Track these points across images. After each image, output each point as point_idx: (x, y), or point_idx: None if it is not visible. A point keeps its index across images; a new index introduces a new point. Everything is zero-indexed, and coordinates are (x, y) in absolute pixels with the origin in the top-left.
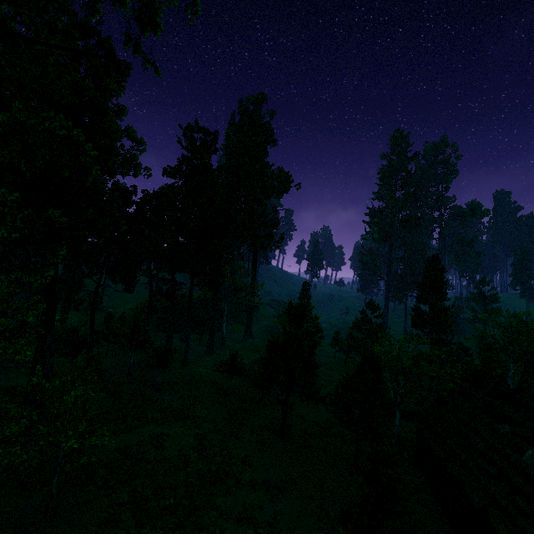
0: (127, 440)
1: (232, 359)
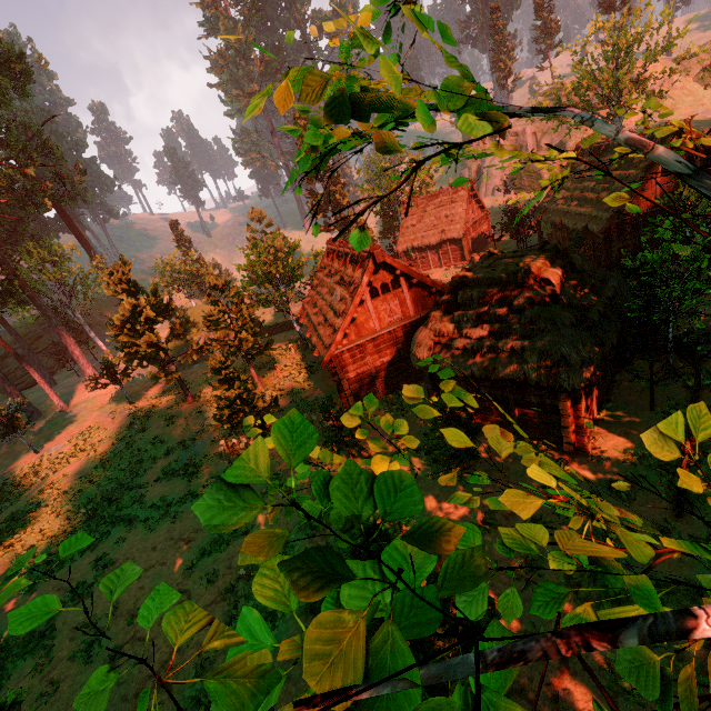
0: (13, 510)
1: (105, 368)
